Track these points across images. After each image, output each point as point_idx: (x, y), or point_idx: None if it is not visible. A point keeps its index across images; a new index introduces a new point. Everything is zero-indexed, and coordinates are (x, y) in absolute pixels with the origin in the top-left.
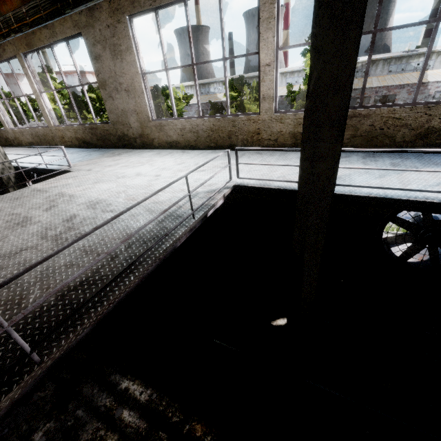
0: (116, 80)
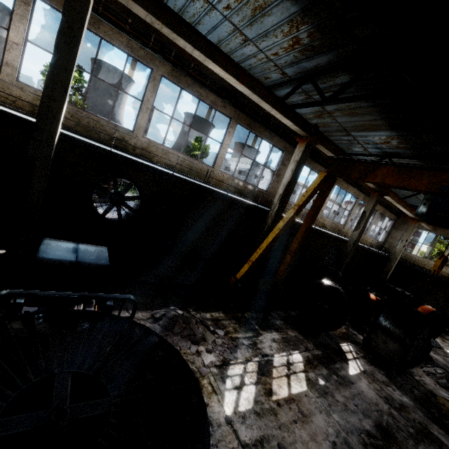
0: None
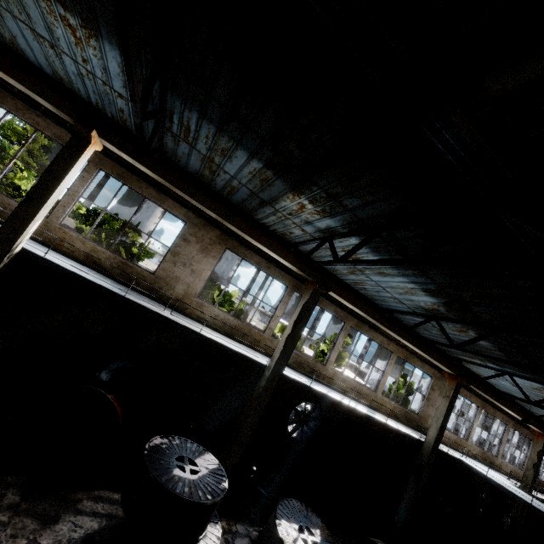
0: (435, 402)
